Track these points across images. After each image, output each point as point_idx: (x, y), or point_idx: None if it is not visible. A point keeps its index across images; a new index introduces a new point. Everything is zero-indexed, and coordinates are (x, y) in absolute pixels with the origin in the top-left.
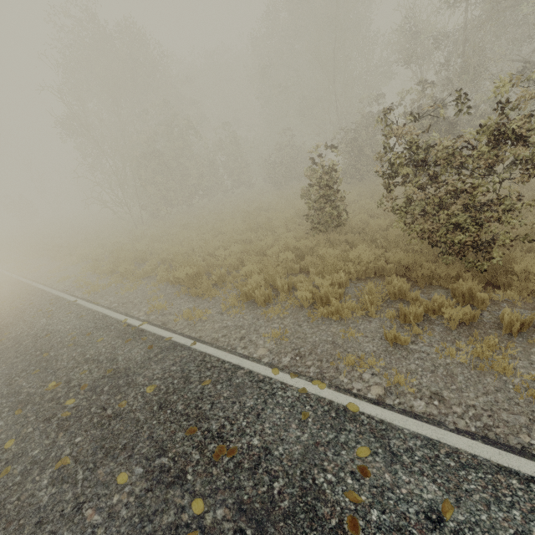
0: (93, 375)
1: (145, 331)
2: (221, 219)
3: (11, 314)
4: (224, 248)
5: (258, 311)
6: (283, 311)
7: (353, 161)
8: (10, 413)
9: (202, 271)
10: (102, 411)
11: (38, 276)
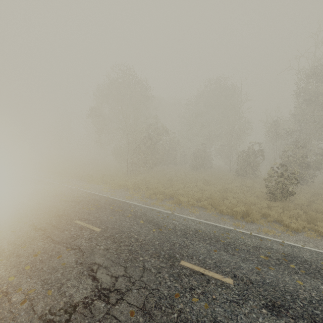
0: (277, 255)
1: (259, 236)
2: (185, 180)
3: (139, 214)
4: (219, 198)
5: (301, 235)
6: (318, 236)
7: (244, 167)
8: (266, 268)
9: (250, 209)
10: (319, 271)
11: (98, 192)
